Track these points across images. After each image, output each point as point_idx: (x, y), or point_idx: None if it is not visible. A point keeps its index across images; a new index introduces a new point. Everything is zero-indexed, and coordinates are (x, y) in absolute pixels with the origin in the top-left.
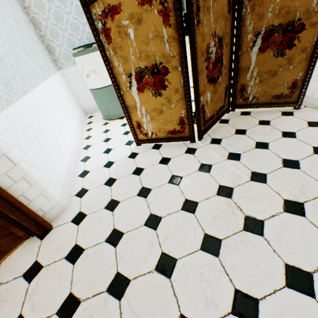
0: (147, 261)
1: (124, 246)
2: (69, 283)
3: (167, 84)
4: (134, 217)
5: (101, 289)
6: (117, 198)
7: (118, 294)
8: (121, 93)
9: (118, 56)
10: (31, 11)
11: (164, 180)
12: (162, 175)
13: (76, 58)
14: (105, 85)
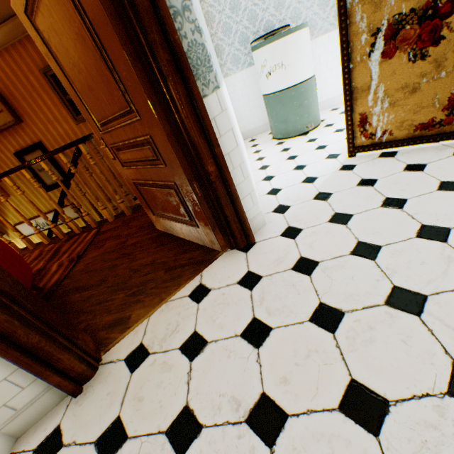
0: (449, 276)
1: (389, 259)
2: (312, 293)
3: (445, 33)
4: (390, 229)
5: (373, 303)
6: (345, 212)
7: (411, 310)
8: (349, 67)
9: (365, 2)
10: (205, 5)
11: (427, 188)
12: (419, 183)
13: (258, 51)
14: (290, 84)
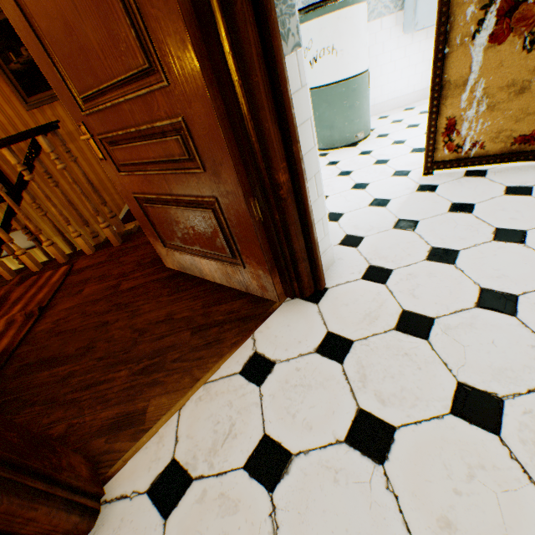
0: None
1: None
2: (440, 368)
3: None
4: (519, 271)
5: None
6: (446, 246)
7: None
8: (444, 51)
9: None
10: None
11: None
12: (533, 210)
13: (301, 27)
14: (341, 77)
